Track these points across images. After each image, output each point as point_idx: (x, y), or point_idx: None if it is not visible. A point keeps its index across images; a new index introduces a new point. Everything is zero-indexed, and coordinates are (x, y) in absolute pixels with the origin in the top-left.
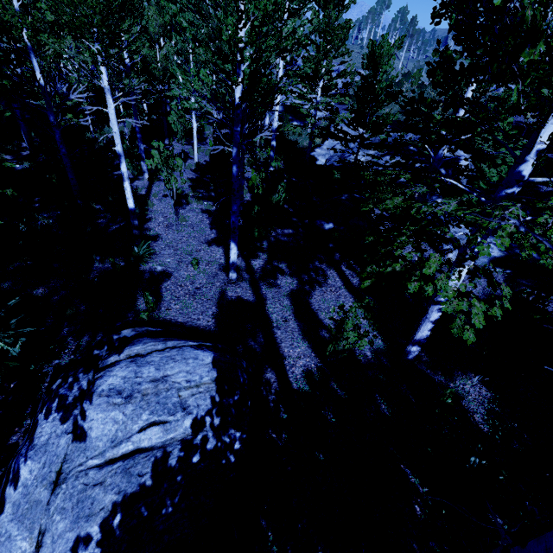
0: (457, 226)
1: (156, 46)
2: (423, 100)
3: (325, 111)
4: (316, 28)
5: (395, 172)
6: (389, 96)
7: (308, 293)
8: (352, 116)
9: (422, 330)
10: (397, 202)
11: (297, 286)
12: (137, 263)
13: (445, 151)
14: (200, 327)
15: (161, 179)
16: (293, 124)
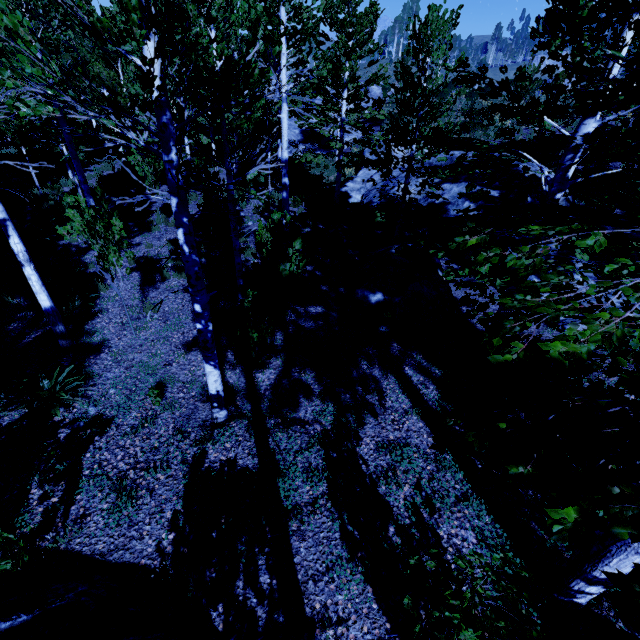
0: (627, 306)
1: (118, 64)
2: (525, 81)
3: (355, 136)
4: (329, 7)
5: (556, 228)
6: (461, 81)
7: (354, 433)
8: (390, 137)
9: (617, 565)
10: (606, 333)
11: (334, 419)
12: (47, 409)
13: (573, 167)
14: (138, 563)
15: (129, 245)
16: (312, 153)
